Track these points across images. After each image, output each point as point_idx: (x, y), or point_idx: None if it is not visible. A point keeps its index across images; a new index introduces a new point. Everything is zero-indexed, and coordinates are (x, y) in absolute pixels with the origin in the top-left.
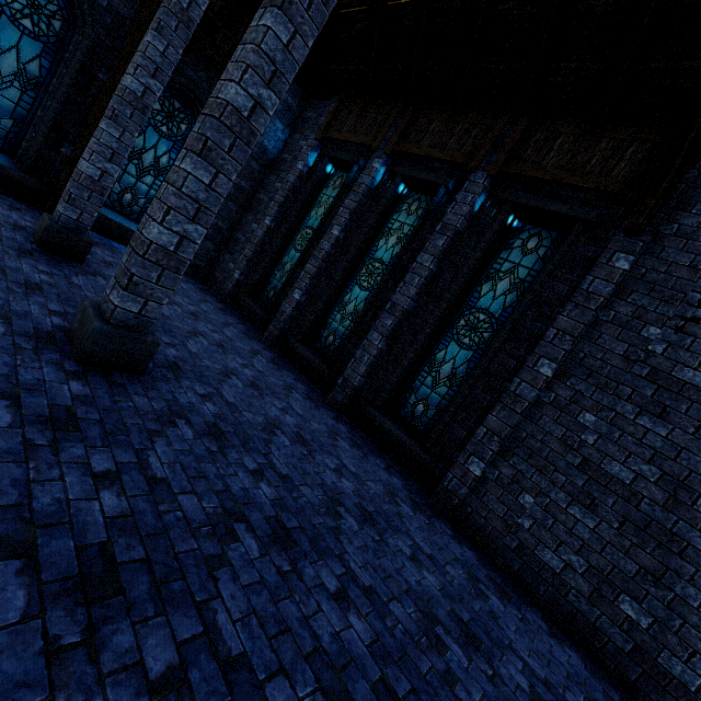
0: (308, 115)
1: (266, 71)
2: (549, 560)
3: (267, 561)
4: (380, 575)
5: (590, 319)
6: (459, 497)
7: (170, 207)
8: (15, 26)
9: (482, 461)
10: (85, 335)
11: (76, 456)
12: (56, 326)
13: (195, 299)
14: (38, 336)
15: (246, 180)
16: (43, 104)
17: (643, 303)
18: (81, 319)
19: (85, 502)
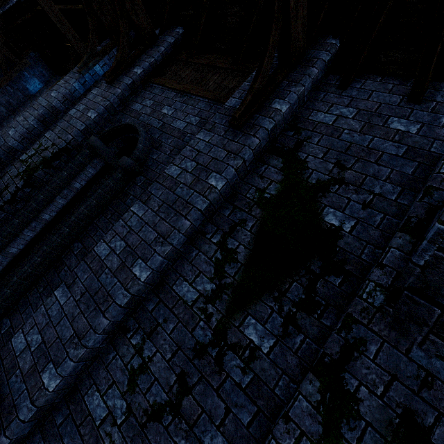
0: (53, 80)
1: None
2: None
3: None
4: None
5: None
6: None
7: None
8: None
9: None
10: None
11: None
12: None
13: None
14: None
15: (14, 99)
16: None
17: None
18: None
19: None
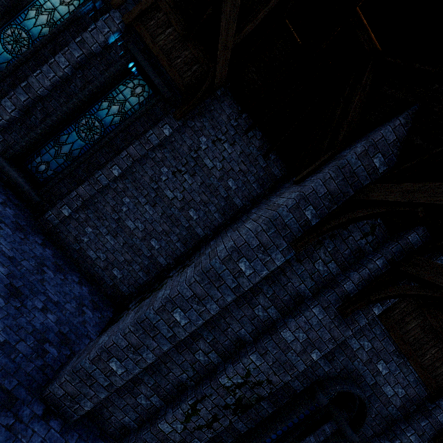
0: None
1: None
2: (91, 255)
3: None
4: None
5: (144, 154)
6: (53, 224)
7: None
8: None
9: (70, 209)
10: None
11: None
12: None
13: None
14: None
15: None
16: None
17: (167, 156)
18: None
19: None
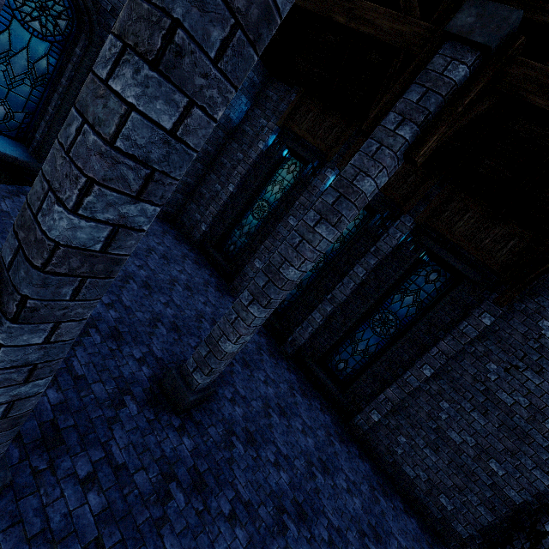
0: (269, 93)
1: (314, 257)
2: (408, 471)
3: (301, 536)
4: (340, 514)
5: (460, 349)
6: (363, 430)
7: (241, 335)
8: (25, 29)
9: (380, 414)
10: (182, 402)
11: (216, 508)
12: (149, 379)
13: (179, 260)
14: (150, 400)
15: (213, 145)
16: (54, 103)
17: (491, 348)
18: (173, 384)
19: (234, 542)
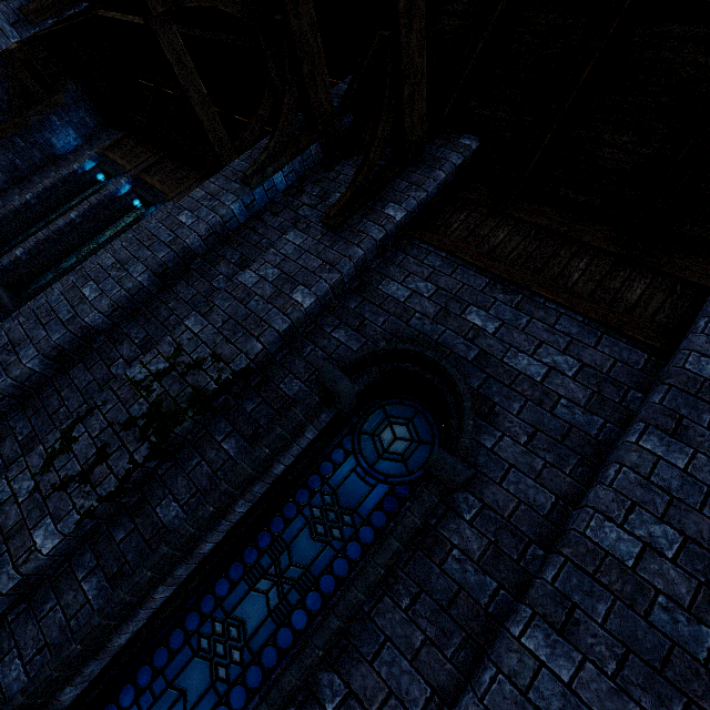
0: (102, 136)
1: None
2: None
3: None
4: None
5: None
6: None
7: None
8: None
9: None
10: None
11: None
12: None
13: None
14: None
15: (24, 160)
16: None
17: None
18: None
19: None
